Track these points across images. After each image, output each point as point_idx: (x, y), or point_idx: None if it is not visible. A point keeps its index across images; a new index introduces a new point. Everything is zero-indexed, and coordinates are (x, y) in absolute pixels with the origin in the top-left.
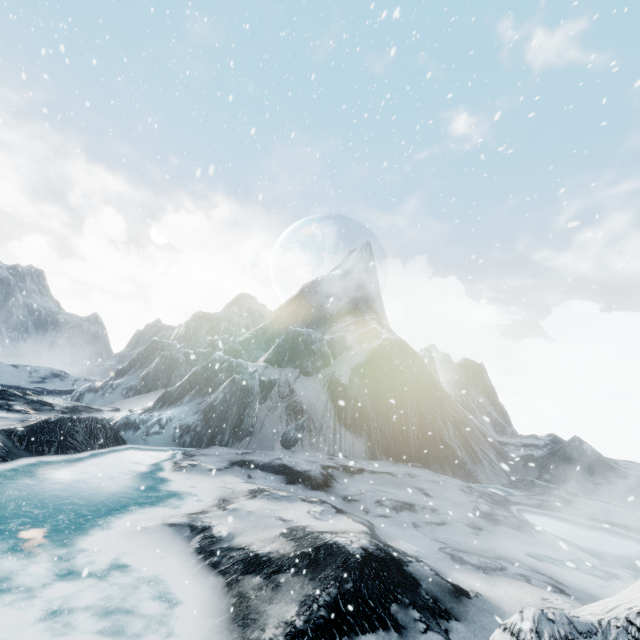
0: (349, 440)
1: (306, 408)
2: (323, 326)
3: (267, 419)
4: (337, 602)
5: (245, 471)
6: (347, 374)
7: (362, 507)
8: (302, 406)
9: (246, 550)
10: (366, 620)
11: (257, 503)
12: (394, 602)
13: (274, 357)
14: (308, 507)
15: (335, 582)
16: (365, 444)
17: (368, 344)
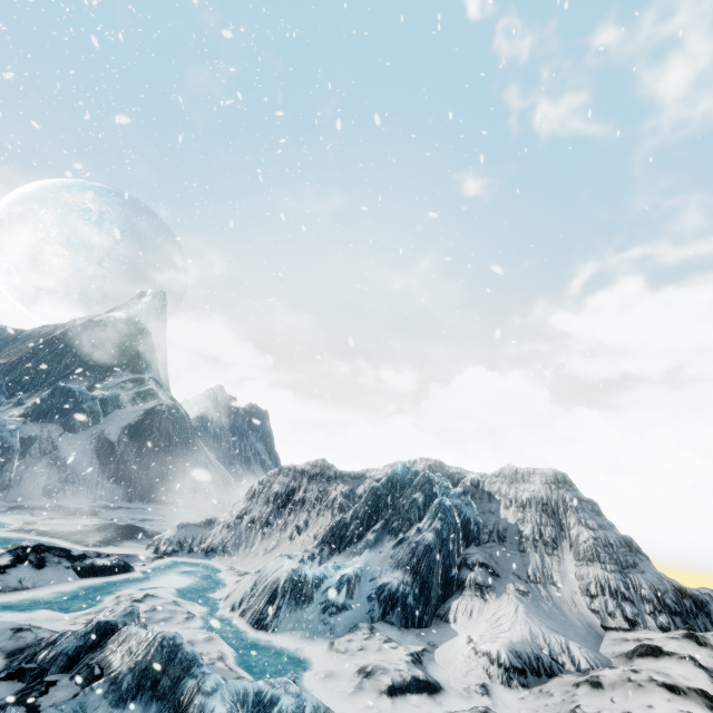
0: (110, 488)
1: (71, 463)
2: (93, 376)
3: (26, 474)
4: (115, 535)
5: (26, 511)
6: (117, 433)
7: (121, 521)
8: (67, 462)
9: (67, 531)
10: (126, 538)
11: (57, 521)
12: (137, 535)
13: (35, 412)
14: (91, 520)
15: (114, 531)
16: (124, 491)
17: (142, 404)
